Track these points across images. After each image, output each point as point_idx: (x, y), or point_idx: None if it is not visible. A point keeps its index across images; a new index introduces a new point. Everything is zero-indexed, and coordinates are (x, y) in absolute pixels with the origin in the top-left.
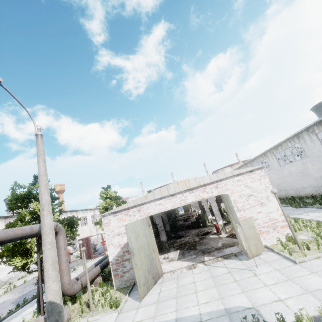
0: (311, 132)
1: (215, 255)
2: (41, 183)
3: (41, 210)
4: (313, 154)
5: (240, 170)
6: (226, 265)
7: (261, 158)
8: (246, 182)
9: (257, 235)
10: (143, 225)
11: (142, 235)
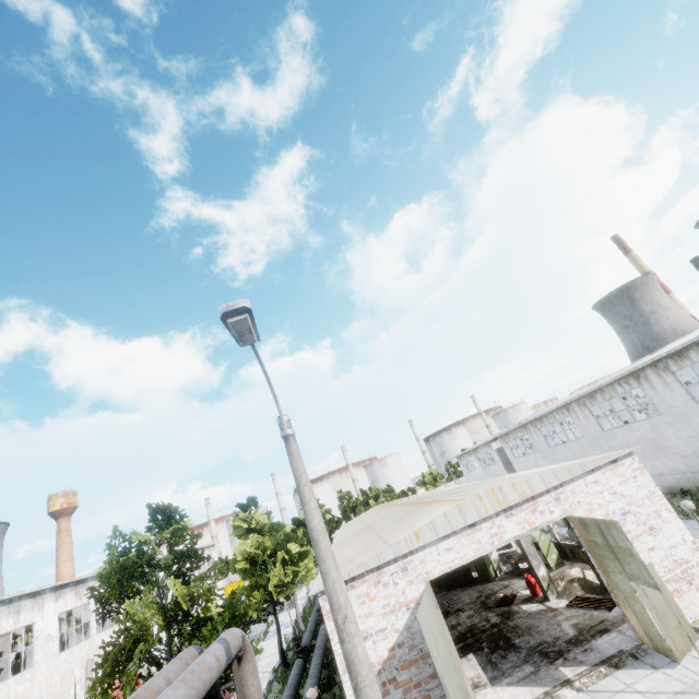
0: (663, 369)
1: (584, 661)
2: (325, 552)
3: (342, 622)
4: (671, 409)
5: (595, 460)
6: (632, 687)
7: (558, 414)
8: (611, 484)
9: (674, 603)
10: (431, 607)
11: (438, 634)
